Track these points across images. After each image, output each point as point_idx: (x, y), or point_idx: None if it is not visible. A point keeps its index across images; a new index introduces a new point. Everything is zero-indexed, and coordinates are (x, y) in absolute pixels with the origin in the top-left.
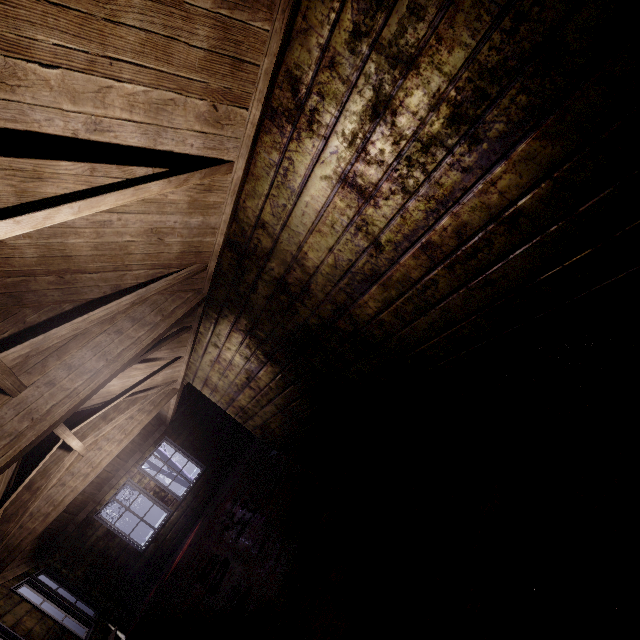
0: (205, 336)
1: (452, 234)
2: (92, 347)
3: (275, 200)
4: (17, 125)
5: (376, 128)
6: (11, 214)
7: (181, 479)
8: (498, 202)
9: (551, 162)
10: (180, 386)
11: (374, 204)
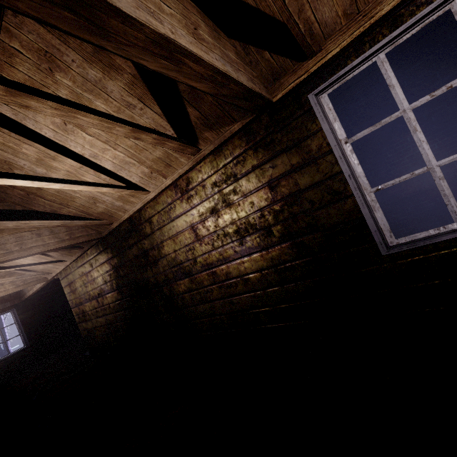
0: (88, 256)
1: (225, 273)
2: (17, 236)
3: (161, 216)
4: (60, 142)
5: (211, 217)
6: (33, 179)
7: (2, 348)
8: (243, 271)
9: (262, 267)
10: (51, 278)
11: (200, 243)
